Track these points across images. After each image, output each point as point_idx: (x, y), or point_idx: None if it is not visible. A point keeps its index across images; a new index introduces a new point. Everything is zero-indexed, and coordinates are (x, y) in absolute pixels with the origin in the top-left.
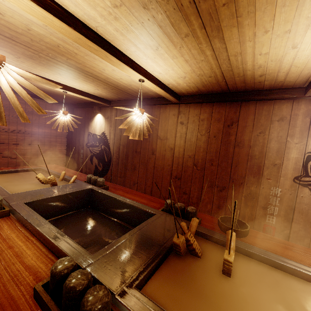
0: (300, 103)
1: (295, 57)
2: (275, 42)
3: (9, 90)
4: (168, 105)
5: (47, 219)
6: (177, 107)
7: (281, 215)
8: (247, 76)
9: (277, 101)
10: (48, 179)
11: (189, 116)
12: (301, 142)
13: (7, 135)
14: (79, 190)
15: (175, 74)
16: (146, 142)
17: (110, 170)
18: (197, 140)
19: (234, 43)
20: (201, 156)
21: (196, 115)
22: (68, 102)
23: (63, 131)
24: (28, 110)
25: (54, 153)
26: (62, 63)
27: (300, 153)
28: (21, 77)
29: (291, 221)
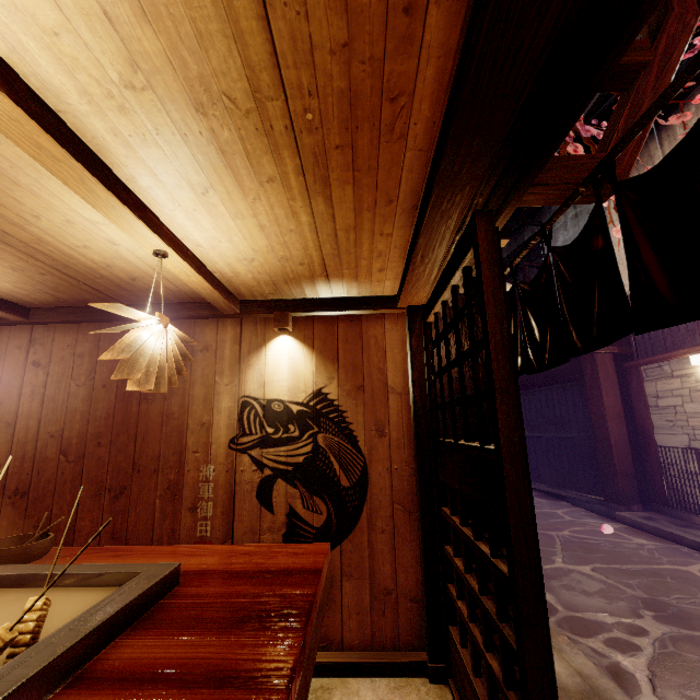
0: (226, 324)
1: (139, 257)
2: (74, 232)
3: None
4: (6, 326)
5: None
6: (28, 330)
7: (218, 515)
8: (110, 278)
9: (198, 321)
10: None
11: (53, 350)
12: (232, 382)
13: None
14: None
15: None
16: None
17: None
18: (70, 396)
19: (5, 224)
20: (77, 431)
21: (69, 347)
22: None
23: None
24: None
25: None
26: None
27: (233, 400)
28: None
29: (232, 521)
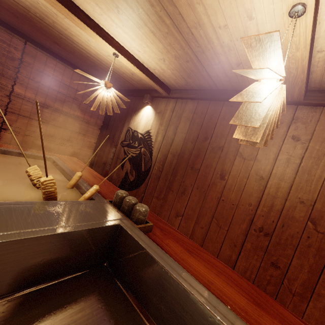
0: None
1: None
2: None
3: None
4: None
5: None
6: (291, 109)
7: None
8: None
9: None
10: (41, 182)
11: (316, 129)
12: None
13: (30, 106)
14: (95, 227)
15: None
16: (214, 157)
17: (145, 184)
18: None
19: None
20: None
21: None
22: (113, 85)
23: (99, 120)
24: (65, 82)
25: (81, 144)
26: None
27: None
28: None
29: None
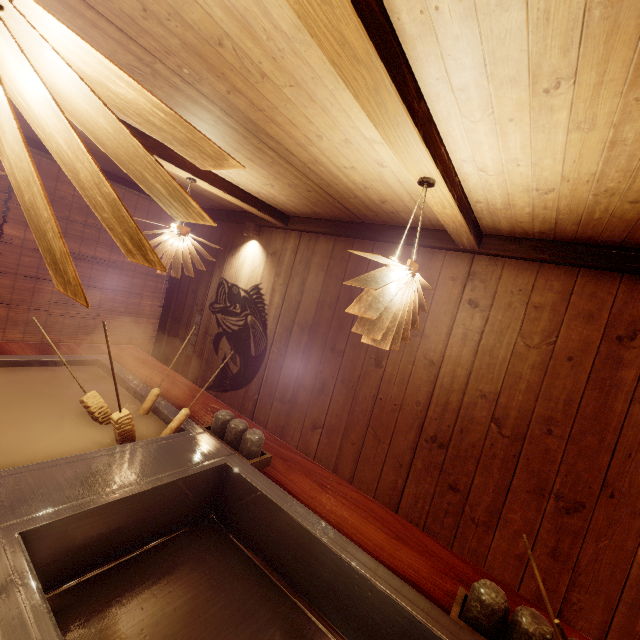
0: None
1: None
2: None
3: (14, 144)
4: (440, 250)
5: (88, 570)
6: (466, 260)
7: None
8: None
9: None
10: (114, 420)
11: (497, 291)
12: None
13: (36, 258)
14: (196, 472)
15: (527, 179)
16: None
17: (258, 379)
18: (513, 356)
19: None
20: (518, 403)
21: (520, 292)
22: None
23: None
24: None
25: (135, 313)
26: (210, 102)
27: None
28: (84, 89)
29: None
